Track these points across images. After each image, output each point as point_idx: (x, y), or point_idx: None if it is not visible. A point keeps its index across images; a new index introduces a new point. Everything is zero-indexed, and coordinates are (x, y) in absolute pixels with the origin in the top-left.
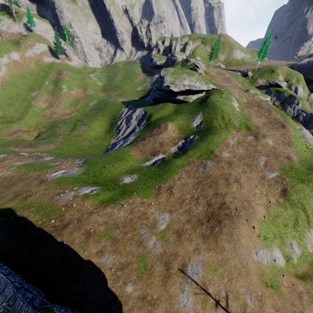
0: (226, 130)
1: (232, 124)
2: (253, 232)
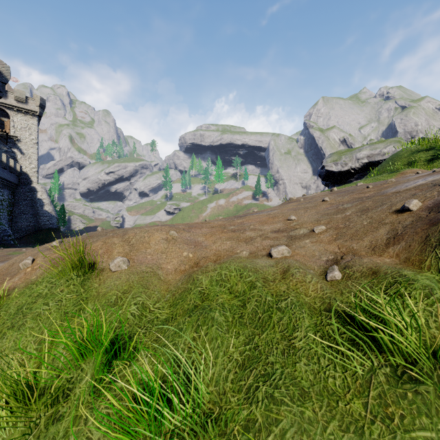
0: (389, 173)
1: (437, 166)
2: (5, 278)
